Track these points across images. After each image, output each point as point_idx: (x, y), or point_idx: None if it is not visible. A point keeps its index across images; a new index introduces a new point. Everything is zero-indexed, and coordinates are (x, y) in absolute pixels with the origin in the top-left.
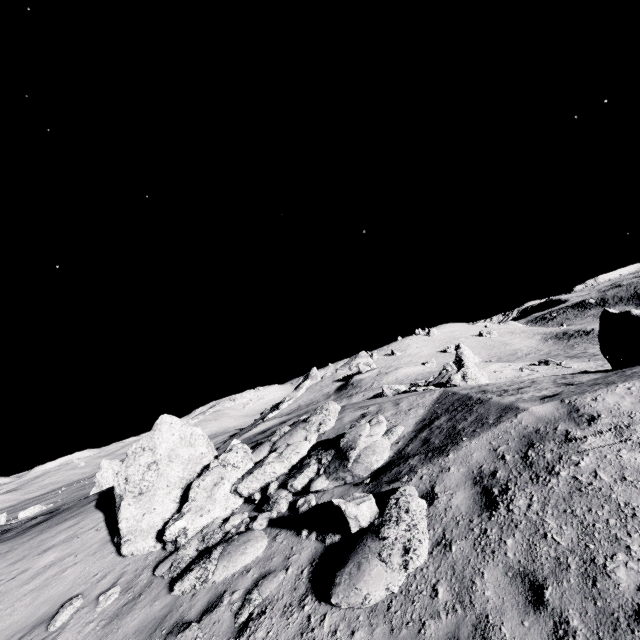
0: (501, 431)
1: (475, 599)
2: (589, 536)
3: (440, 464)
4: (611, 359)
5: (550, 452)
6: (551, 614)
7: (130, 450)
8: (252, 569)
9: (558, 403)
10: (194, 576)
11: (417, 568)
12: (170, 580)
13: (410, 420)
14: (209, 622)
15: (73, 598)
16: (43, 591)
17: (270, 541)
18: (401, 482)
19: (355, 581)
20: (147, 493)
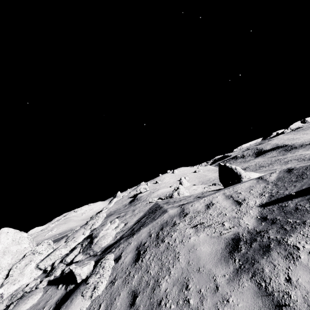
0: (155, 223)
1: (112, 307)
2: (161, 269)
3: (129, 241)
4: (223, 184)
5: (166, 231)
6: (134, 309)
7: None
8: None
9: (179, 208)
10: None
11: (98, 296)
12: None
13: (135, 219)
14: None
15: None
16: None
17: (44, 293)
18: (111, 252)
19: (67, 309)
20: None
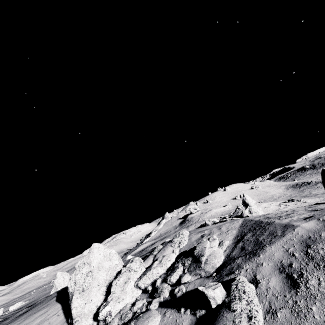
0: (287, 239)
1: None
2: None
3: (256, 261)
4: None
5: (321, 249)
6: None
7: (77, 265)
8: None
9: (316, 221)
10: None
11: None
12: None
13: (229, 237)
14: None
15: None
16: None
17: (162, 316)
18: (235, 274)
19: None
20: (87, 290)
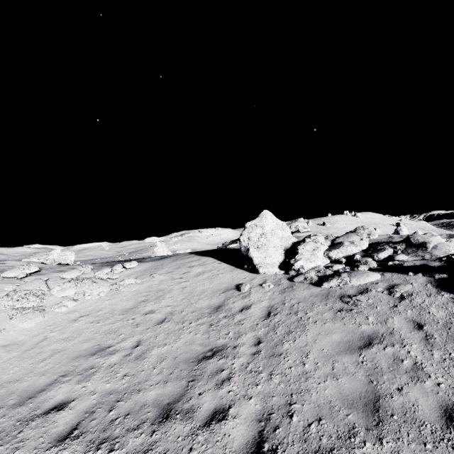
0: None
1: None
2: None
3: None
4: None
5: None
6: None
7: (248, 225)
8: (379, 283)
9: None
10: (336, 281)
11: None
12: (310, 283)
13: None
14: (369, 296)
15: (244, 283)
16: (213, 280)
17: (380, 275)
18: None
19: None
20: (262, 248)
